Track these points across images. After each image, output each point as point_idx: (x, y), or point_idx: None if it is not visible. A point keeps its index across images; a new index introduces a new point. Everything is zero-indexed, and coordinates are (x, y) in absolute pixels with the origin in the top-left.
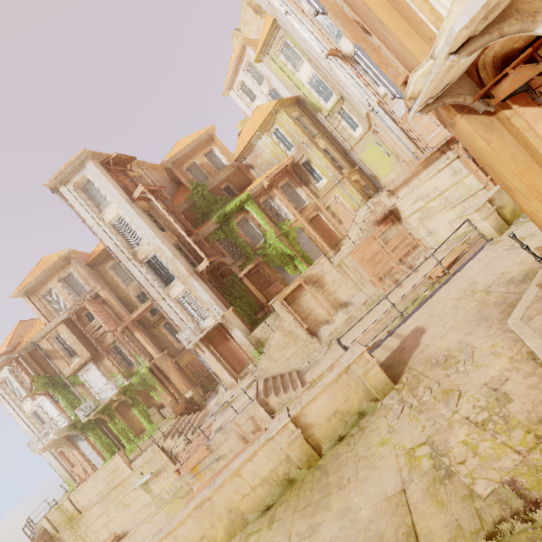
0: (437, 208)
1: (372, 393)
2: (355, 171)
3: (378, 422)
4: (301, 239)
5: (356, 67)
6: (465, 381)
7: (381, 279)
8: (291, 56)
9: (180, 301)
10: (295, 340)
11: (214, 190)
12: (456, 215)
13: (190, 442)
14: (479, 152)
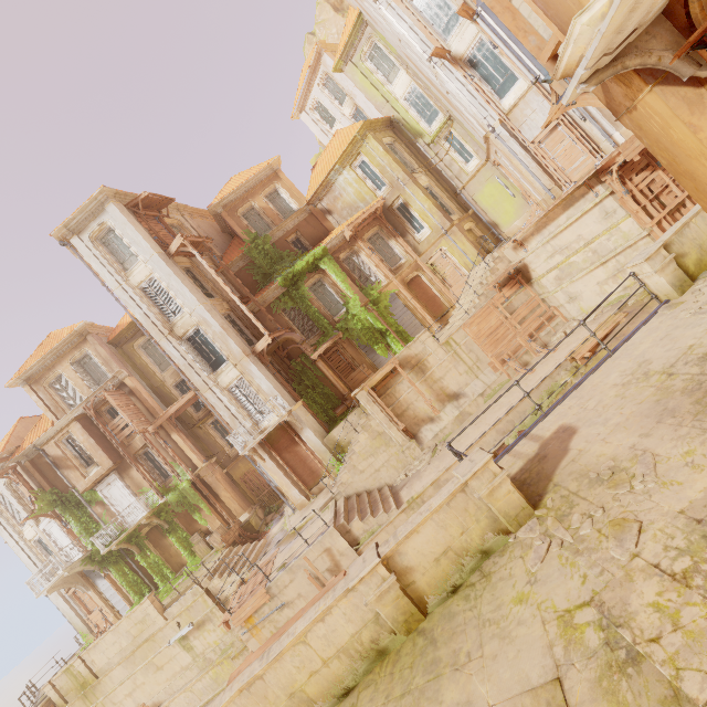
0: (581, 265)
1: (500, 522)
2: (468, 217)
3: (510, 566)
4: (395, 308)
5: (471, 73)
6: (647, 507)
7: (504, 362)
8: (382, 63)
9: (233, 392)
10: (387, 445)
11: (279, 244)
12: (607, 274)
13: (245, 583)
14: (674, 151)
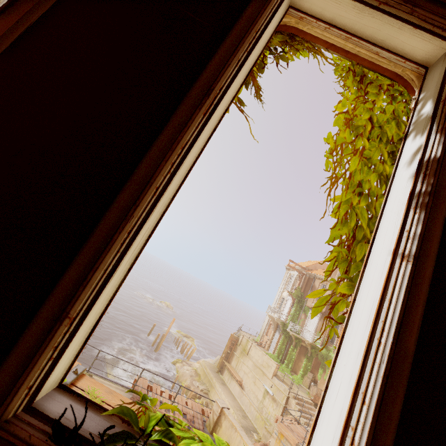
0: None
1: None
2: None
3: None
4: None
5: None
6: None
7: None
8: None
9: None
10: None
11: None
12: None
13: (298, 423)
14: None
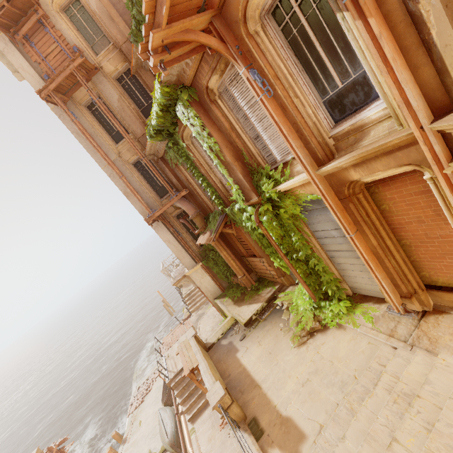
0: None
1: None
2: None
3: None
4: (319, 221)
5: None
6: None
7: None
8: None
9: None
10: None
11: None
12: None
13: (181, 324)
14: None
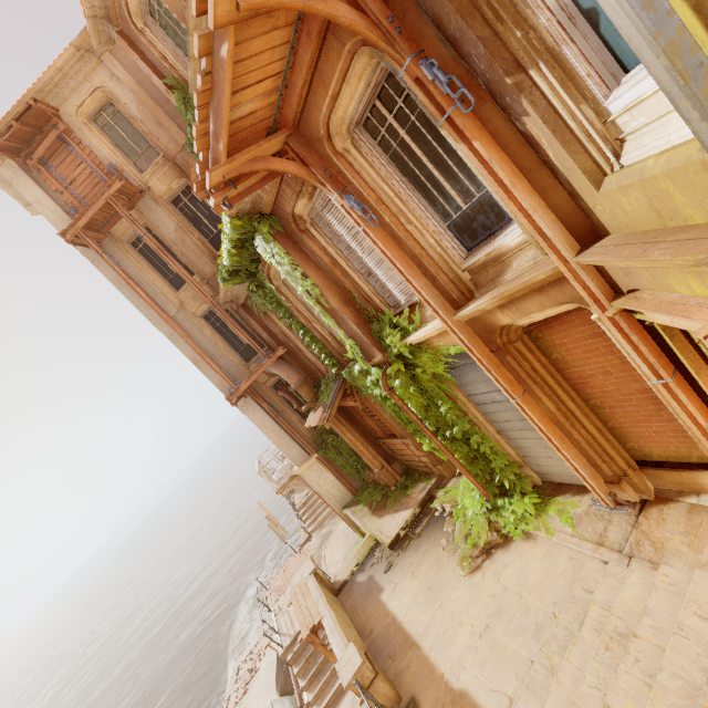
0: None
1: None
2: None
3: None
4: (473, 380)
5: None
6: None
7: None
8: None
9: None
10: None
11: None
12: None
13: (297, 553)
14: None
